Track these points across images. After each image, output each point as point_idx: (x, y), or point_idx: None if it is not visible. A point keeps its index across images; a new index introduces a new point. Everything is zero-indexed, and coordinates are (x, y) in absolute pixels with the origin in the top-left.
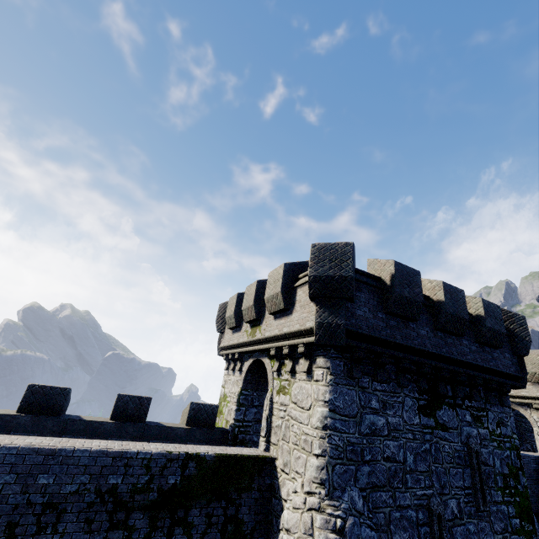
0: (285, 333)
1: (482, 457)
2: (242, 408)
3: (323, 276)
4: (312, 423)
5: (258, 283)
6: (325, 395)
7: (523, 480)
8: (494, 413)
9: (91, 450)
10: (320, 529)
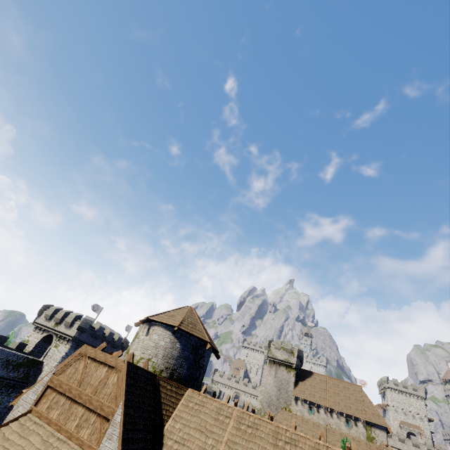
0: (66, 333)
1: None
2: (36, 347)
3: (82, 326)
4: (60, 356)
5: (66, 312)
6: (67, 351)
7: None
8: None
9: (9, 351)
10: None
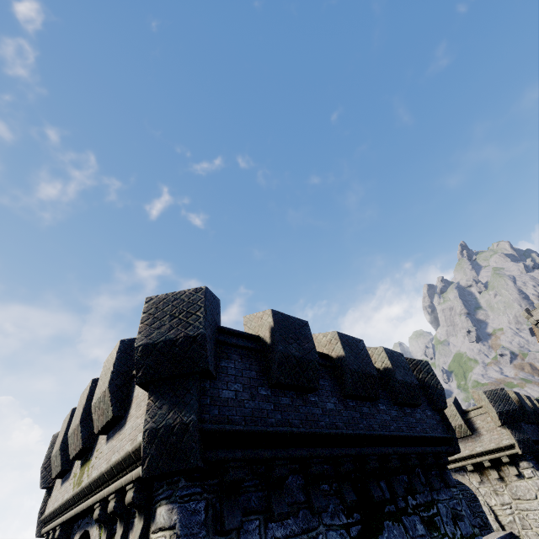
0: (111, 465)
1: None
2: None
3: (159, 342)
4: None
5: (93, 383)
6: None
7: None
8: (445, 504)
9: None
10: None
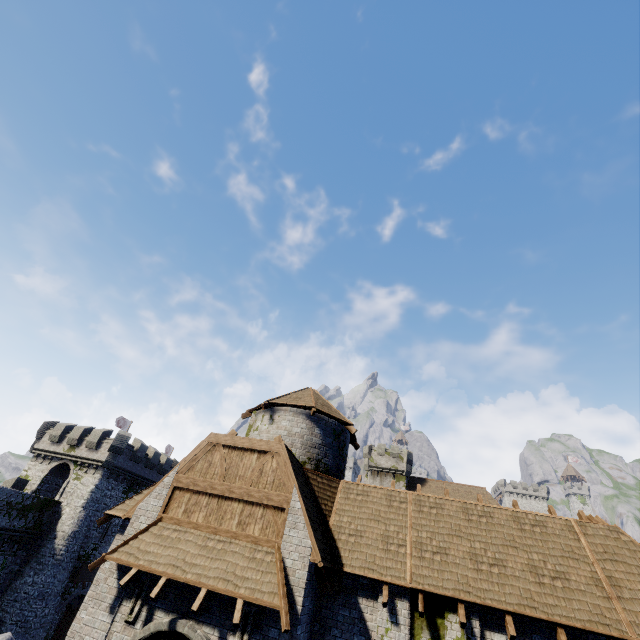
0: (91, 458)
1: None
2: (43, 483)
3: (116, 446)
4: (87, 490)
5: (85, 429)
6: (97, 482)
7: None
8: None
9: (10, 489)
10: (78, 517)
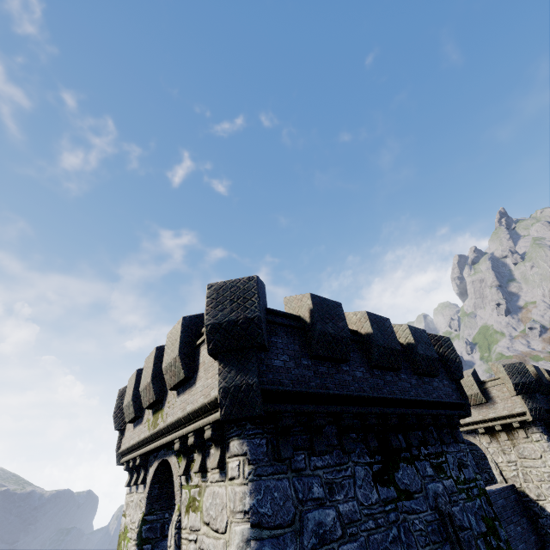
0: (188, 412)
1: (456, 520)
2: (145, 546)
3: (224, 322)
4: None
5: (157, 350)
6: (244, 501)
7: (502, 533)
8: (453, 455)
9: None
10: None
